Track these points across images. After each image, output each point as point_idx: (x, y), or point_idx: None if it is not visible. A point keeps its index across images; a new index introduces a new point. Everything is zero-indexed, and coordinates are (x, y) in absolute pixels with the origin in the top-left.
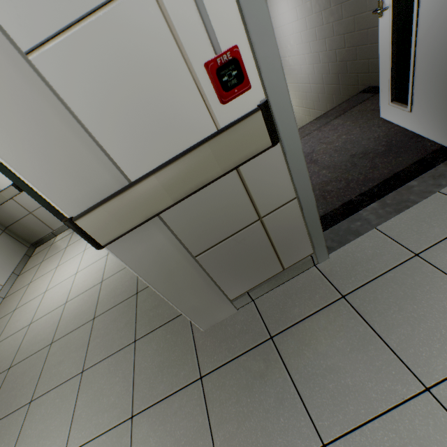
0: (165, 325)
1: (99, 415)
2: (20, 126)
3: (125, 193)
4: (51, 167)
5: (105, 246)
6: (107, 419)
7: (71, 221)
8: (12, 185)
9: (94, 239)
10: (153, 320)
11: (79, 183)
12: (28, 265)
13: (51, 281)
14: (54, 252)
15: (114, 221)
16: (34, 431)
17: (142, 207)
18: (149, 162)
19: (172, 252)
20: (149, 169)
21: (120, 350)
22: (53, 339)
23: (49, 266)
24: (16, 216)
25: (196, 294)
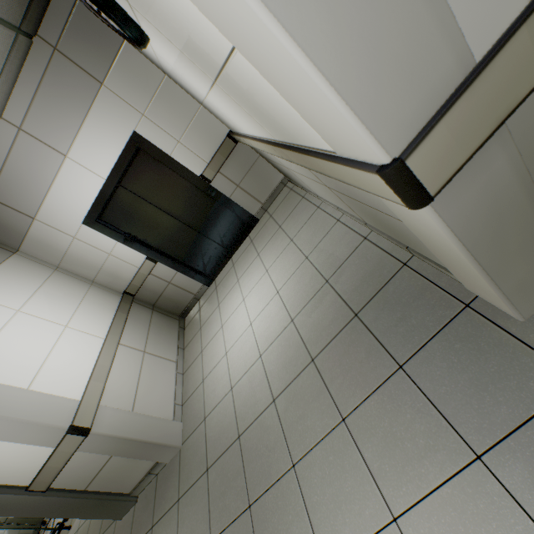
0: (439, 335)
1: (414, 465)
2: (350, 0)
3: (476, 81)
4: (379, 71)
5: (434, 196)
6: (433, 467)
7: (401, 162)
8: (147, 259)
9: (424, 188)
10: (411, 336)
11: (410, 89)
12: (186, 336)
13: (225, 341)
14: (207, 315)
15: (453, 145)
16: (323, 496)
17: (494, 103)
18: (499, 14)
19: (510, 186)
20: (496, 29)
21: (383, 383)
22: (272, 396)
23: (211, 329)
24: (158, 290)
25: (527, 258)
